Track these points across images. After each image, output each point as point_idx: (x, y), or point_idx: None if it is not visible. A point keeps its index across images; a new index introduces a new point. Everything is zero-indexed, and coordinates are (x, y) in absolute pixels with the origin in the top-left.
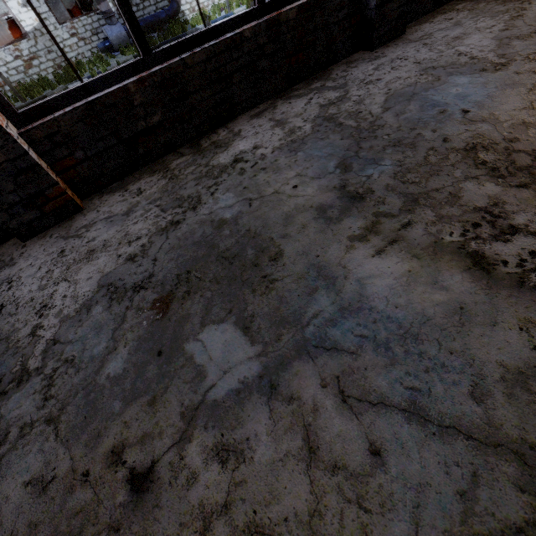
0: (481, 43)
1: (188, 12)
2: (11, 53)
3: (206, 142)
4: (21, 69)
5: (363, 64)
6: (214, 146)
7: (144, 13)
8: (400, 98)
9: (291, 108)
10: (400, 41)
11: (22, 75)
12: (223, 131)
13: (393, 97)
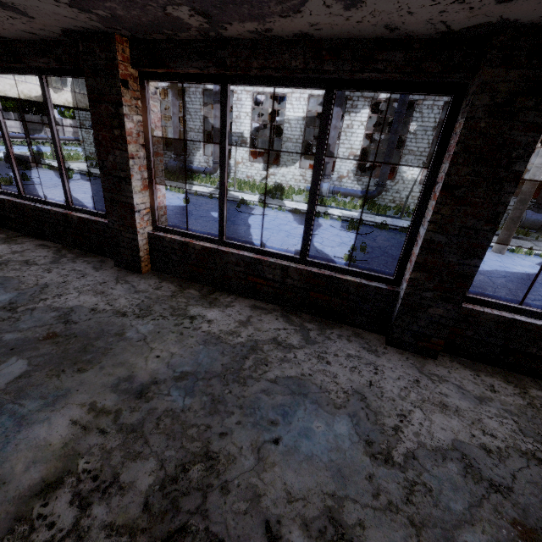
0: (74, 301)
1: (388, 200)
2: (265, 167)
3: (18, 238)
4: (263, 176)
5: (92, 265)
6: (8, 241)
7: (354, 186)
8: (2, 280)
9: (38, 252)
10: (125, 274)
11: (261, 178)
12: (29, 240)
13: (8, 278)
